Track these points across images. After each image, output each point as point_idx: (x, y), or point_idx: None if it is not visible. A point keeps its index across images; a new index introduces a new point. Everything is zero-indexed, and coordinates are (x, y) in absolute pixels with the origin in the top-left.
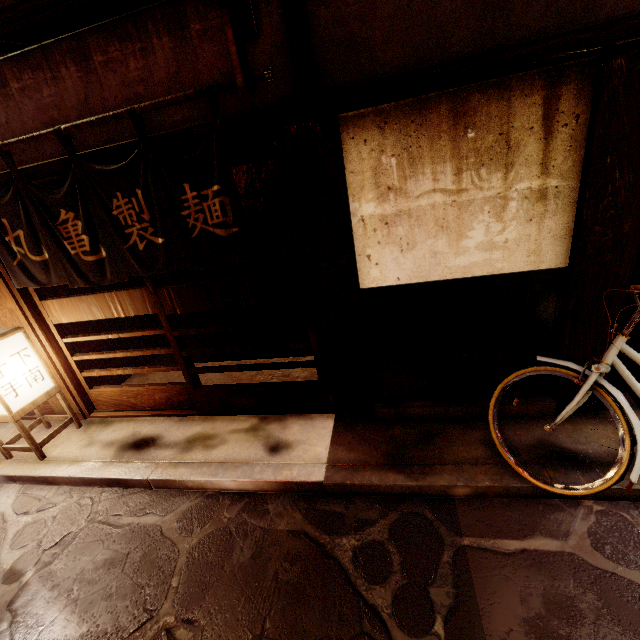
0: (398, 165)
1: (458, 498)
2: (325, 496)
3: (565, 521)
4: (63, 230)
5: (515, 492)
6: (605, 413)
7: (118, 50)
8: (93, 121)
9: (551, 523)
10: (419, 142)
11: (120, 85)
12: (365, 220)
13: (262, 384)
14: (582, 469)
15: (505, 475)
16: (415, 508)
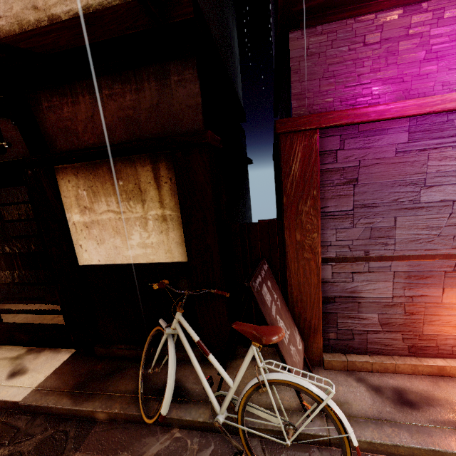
0: (88, 195)
1: (101, 421)
2: (21, 413)
3: (149, 444)
4: None
5: (133, 419)
6: (232, 362)
7: None
8: None
9: (139, 445)
10: (96, 184)
11: None
12: (76, 224)
13: (35, 324)
14: (180, 403)
15: (132, 405)
16: (68, 427)
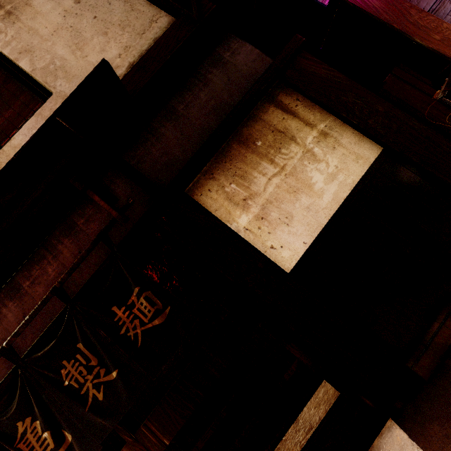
0: (237, 185)
1: None
2: None
3: None
4: (23, 446)
5: None
6: None
7: (38, 269)
8: (27, 319)
9: None
10: (237, 167)
11: (45, 288)
12: (248, 228)
13: None
14: None
15: None
16: None
